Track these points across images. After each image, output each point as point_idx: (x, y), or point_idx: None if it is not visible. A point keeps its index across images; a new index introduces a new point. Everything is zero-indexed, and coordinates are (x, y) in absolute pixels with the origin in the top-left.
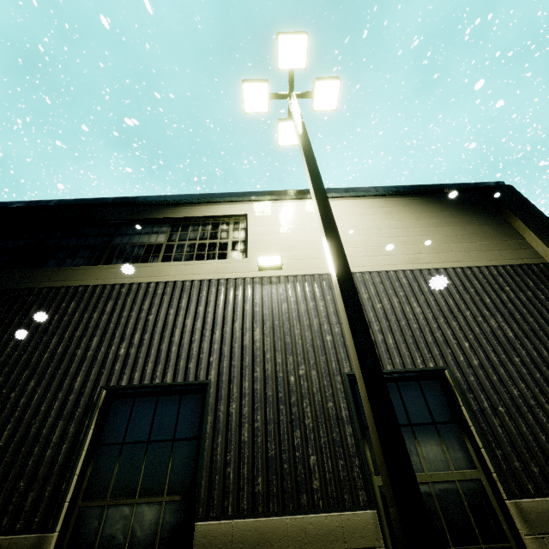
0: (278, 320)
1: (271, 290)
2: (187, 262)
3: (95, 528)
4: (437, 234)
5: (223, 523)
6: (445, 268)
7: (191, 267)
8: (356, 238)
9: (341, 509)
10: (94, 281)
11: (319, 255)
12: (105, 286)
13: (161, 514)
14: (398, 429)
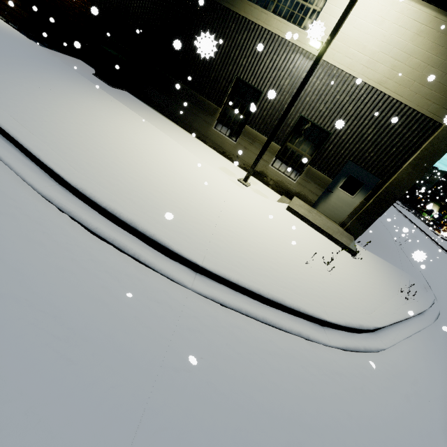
0: (297, 80)
1: (305, 62)
2: (282, 20)
3: (228, 113)
4: (419, 71)
5: (251, 128)
6: (390, 96)
7: (283, 25)
8: (373, 48)
9: (274, 142)
10: (243, 13)
11: (342, 50)
12: (246, 20)
13: (241, 118)
14: (275, 134)
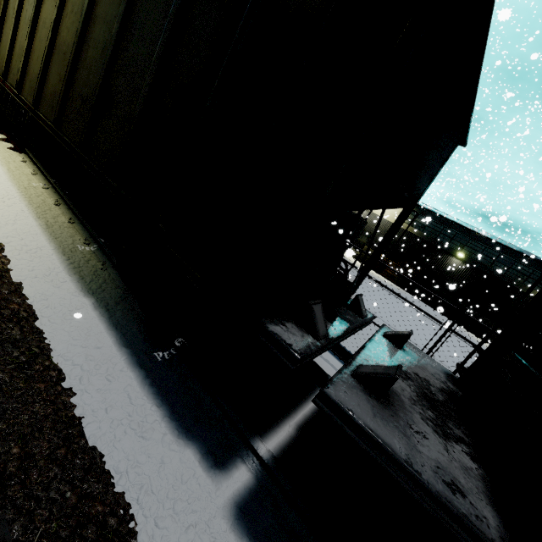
0: None
1: None
2: None
3: None
4: None
5: None
6: None
7: None
8: None
9: None
10: None
11: None
12: None
13: None
14: None
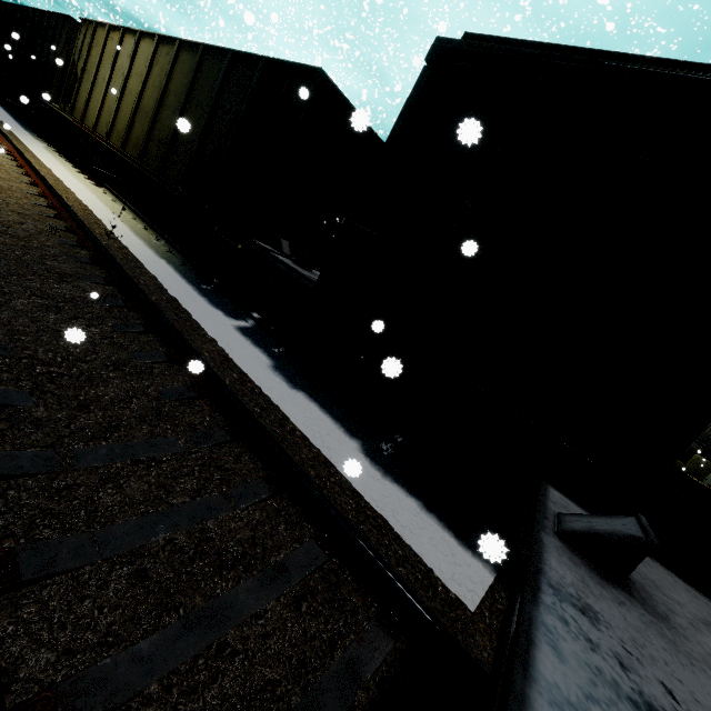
0: None
1: None
2: None
3: None
4: None
5: None
6: None
7: None
8: None
9: None
10: None
11: None
12: None
13: None
14: None
